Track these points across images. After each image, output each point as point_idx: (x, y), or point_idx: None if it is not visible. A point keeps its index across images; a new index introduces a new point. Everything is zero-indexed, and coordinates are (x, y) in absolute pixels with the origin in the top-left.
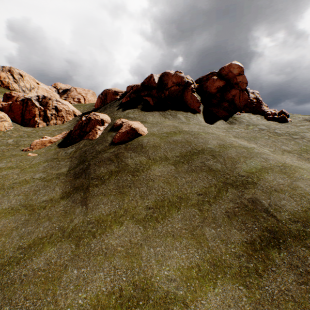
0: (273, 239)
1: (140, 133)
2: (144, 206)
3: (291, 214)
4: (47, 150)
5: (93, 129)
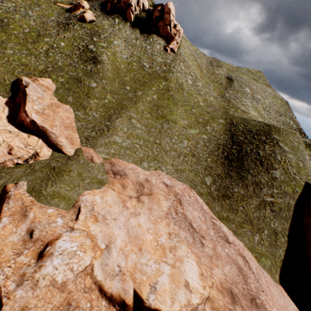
0: (83, 50)
1: (85, 19)
2: (69, 36)
3: (91, 50)
4: (60, 11)
5: (79, 9)
